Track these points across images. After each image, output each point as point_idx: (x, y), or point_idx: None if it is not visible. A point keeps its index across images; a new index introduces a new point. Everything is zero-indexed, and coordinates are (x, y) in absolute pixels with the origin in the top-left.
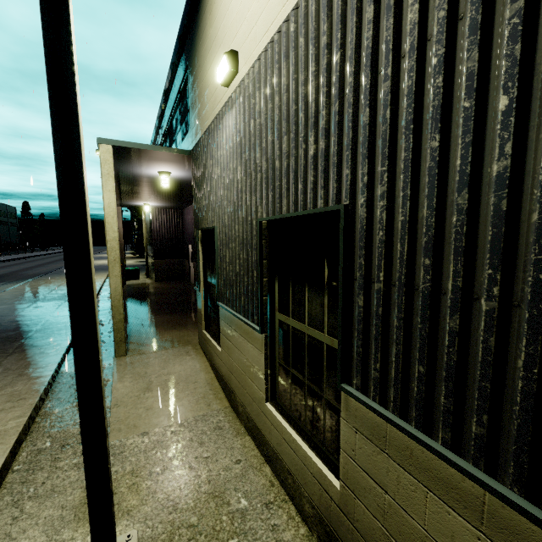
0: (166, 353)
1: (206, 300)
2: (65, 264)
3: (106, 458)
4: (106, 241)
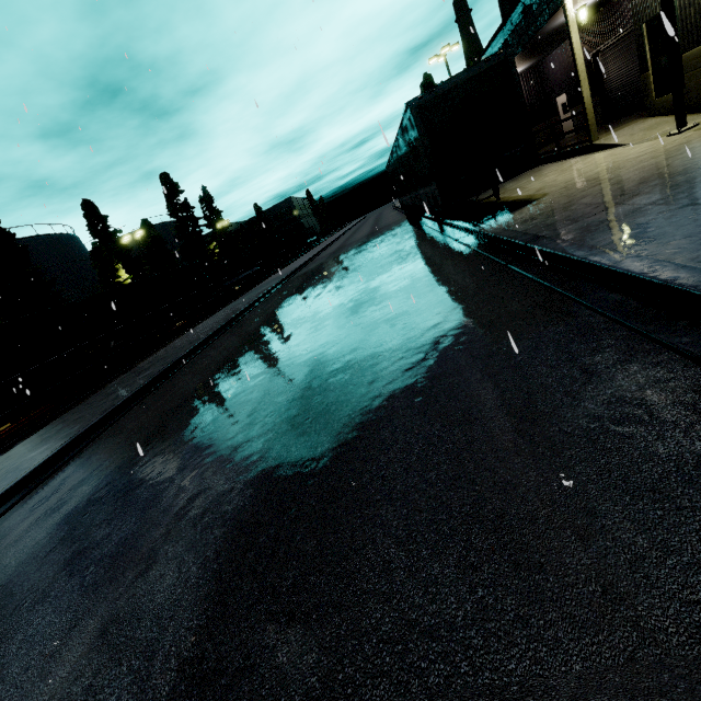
0: (626, 129)
1: (654, 76)
2: (667, 15)
3: (682, 83)
4: (577, 69)
